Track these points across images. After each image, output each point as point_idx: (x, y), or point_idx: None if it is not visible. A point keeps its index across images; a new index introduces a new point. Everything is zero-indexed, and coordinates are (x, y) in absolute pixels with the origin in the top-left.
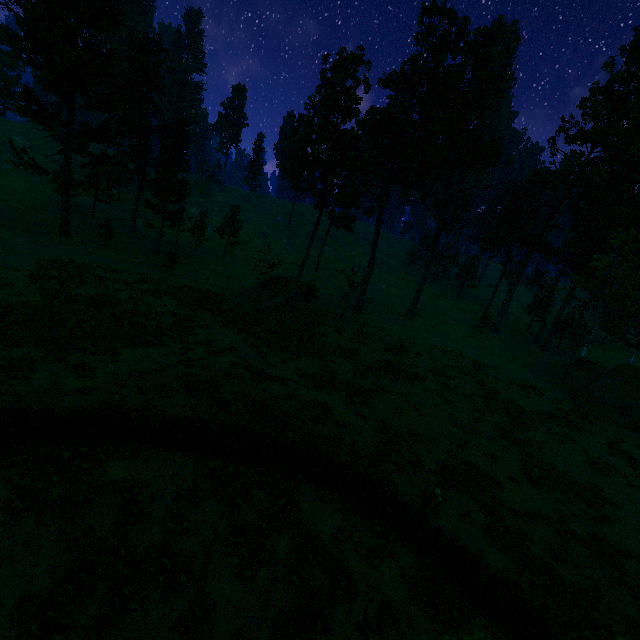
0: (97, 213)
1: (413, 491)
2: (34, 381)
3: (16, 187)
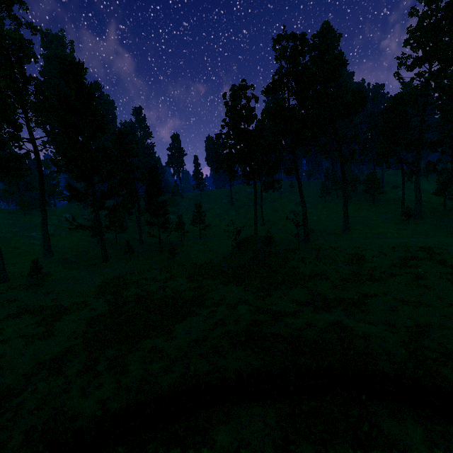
0: (118, 240)
1: None
2: (132, 372)
3: (72, 243)
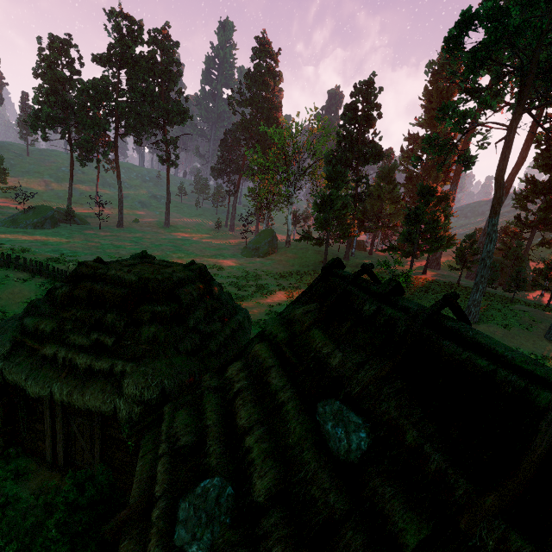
0: None
1: (63, 268)
2: None
3: None
